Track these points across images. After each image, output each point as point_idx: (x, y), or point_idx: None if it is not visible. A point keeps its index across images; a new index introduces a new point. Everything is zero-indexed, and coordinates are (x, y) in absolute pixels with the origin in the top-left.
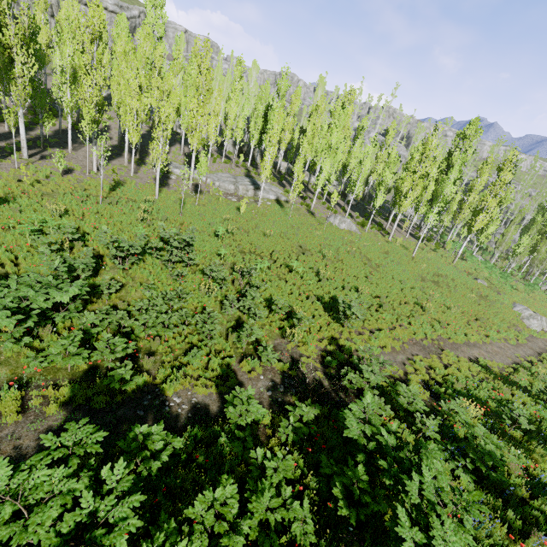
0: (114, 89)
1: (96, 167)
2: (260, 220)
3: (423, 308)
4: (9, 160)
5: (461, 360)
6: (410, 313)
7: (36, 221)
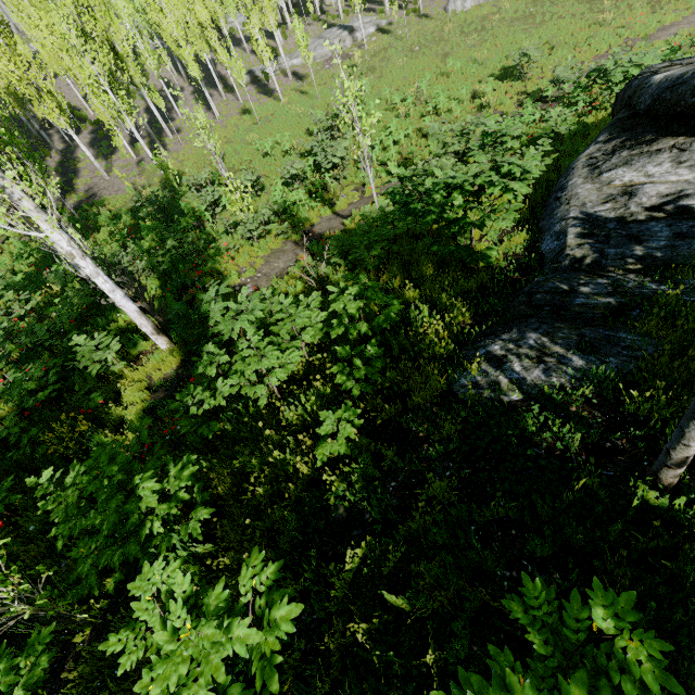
0: (156, 22)
1: (217, 112)
2: (381, 61)
3: (600, 23)
4: (169, 145)
5: (656, 43)
6: (587, 37)
7: (259, 147)
